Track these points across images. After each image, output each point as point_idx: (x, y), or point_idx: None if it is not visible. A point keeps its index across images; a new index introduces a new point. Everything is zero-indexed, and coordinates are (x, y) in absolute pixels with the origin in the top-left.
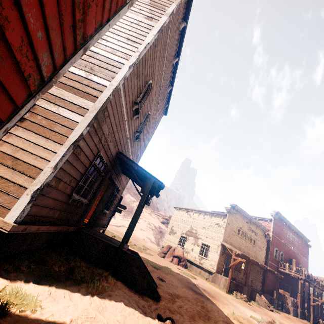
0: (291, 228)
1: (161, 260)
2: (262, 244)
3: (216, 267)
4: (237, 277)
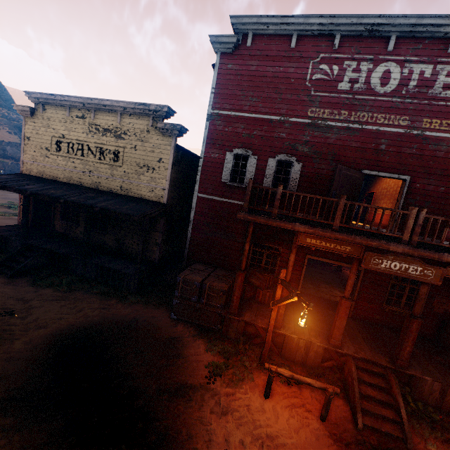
0: (389, 39)
1: (2, 219)
2: (155, 155)
3: (18, 216)
4: (71, 232)
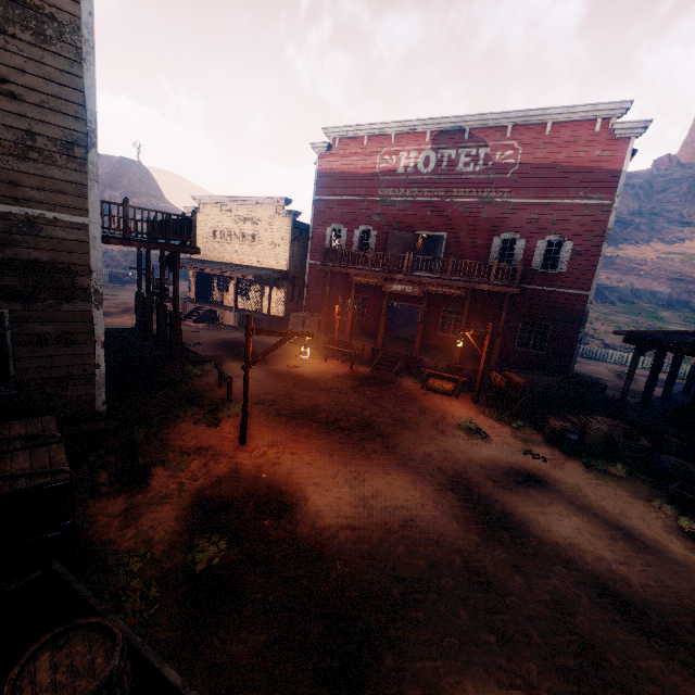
0: (427, 134)
1: None
2: (279, 234)
3: (189, 292)
4: (225, 300)
